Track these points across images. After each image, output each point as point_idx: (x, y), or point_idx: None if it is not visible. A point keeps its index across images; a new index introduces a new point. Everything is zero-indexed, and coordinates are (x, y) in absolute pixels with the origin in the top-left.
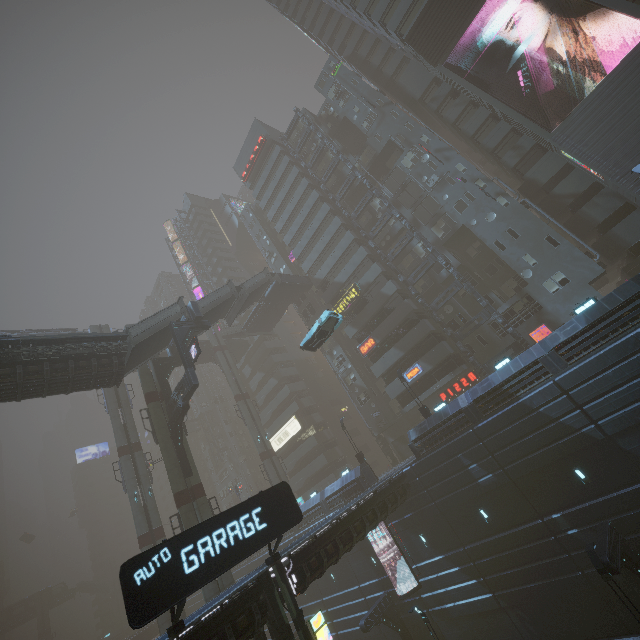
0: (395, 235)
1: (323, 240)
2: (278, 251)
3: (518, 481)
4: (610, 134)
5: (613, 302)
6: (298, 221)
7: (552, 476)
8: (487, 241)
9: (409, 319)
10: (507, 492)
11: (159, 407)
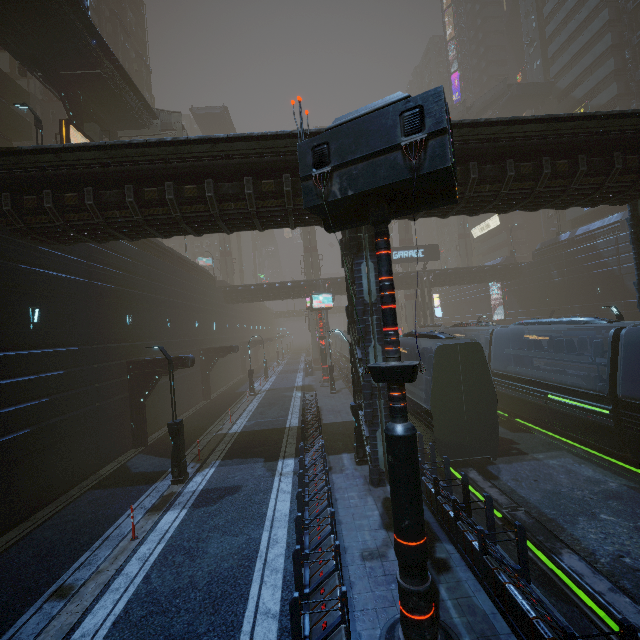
0: None
1: (581, 40)
2: (539, 39)
3: (571, 286)
4: None
5: None
6: (567, 6)
7: (586, 287)
8: None
9: None
10: (563, 289)
11: None
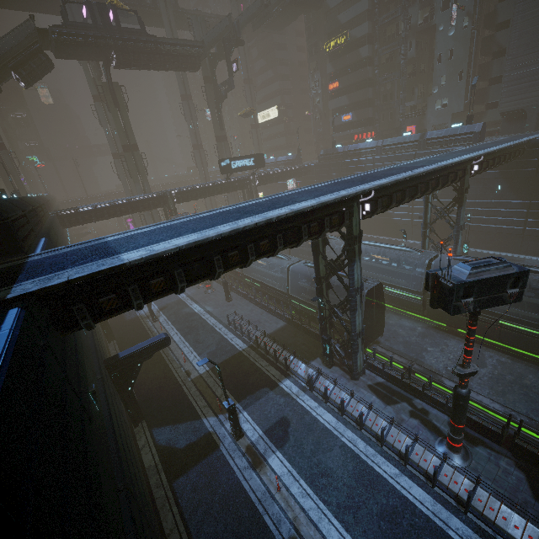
0: None
1: None
2: None
3: None
4: (537, 20)
5: (409, 139)
6: None
7: None
8: (437, 50)
9: (363, 82)
10: None
11: (210, 88)
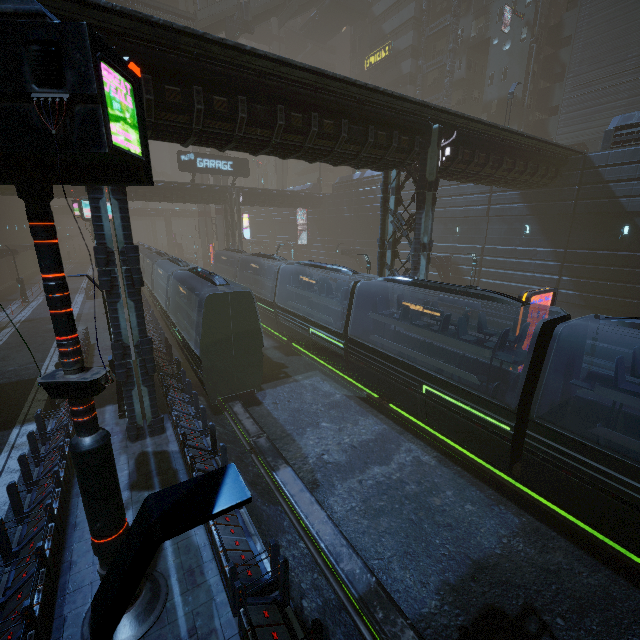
0: (451, 6)
1: None
2: None
3: (355, 222)
4: (606, 26)
5: None
6: None
7: (365, 226)
8: (489, 69)
9: None
10: (350, 225)
11: None
